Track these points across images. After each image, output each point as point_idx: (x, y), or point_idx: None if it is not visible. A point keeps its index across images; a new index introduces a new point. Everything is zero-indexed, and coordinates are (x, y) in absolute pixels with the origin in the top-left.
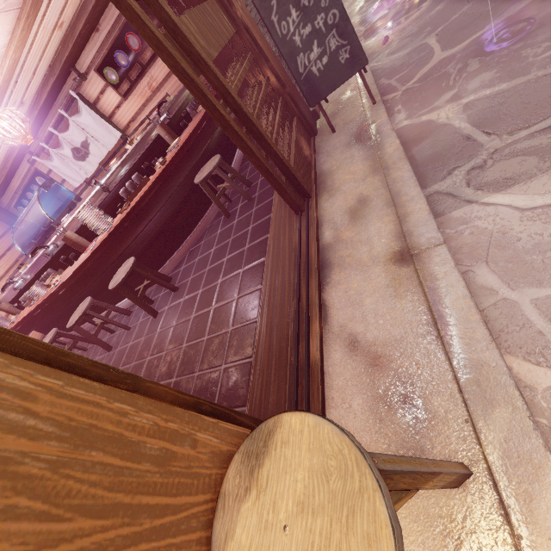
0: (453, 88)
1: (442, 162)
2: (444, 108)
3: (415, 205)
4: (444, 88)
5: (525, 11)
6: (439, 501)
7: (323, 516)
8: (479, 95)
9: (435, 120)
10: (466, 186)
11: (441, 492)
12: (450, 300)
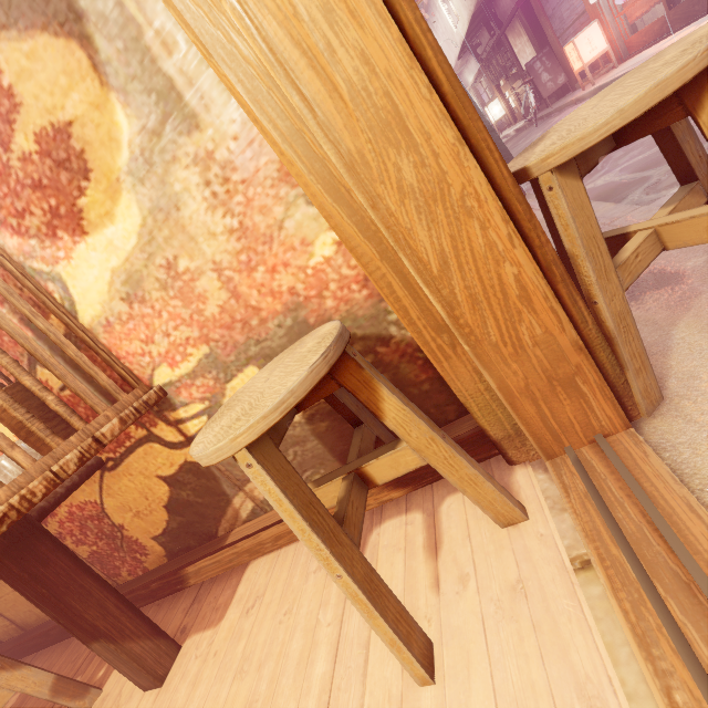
0: (603, 169)
1: (612, 198)
2: (599, 179)
3: (597, 208)
4: (593, 173)
5: None
6: None
7: (630, 79)
8: (633, 161)
9: (592, 187)
10: (646, 196)
11: None
12: None
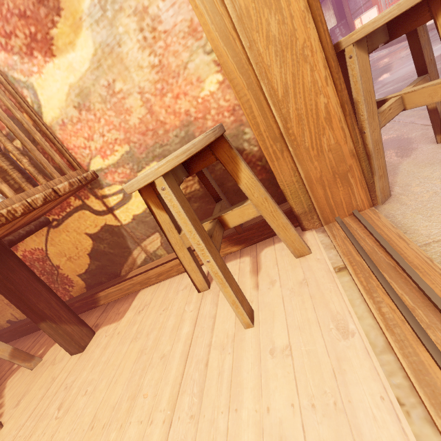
0: None
1: None
2: None
3: None
4: None
5: (401, 69)
6: (436, 151)
7: None
8: (386, 90)
9: None
10: None
11: (435, 149)
12: (404, 115)
